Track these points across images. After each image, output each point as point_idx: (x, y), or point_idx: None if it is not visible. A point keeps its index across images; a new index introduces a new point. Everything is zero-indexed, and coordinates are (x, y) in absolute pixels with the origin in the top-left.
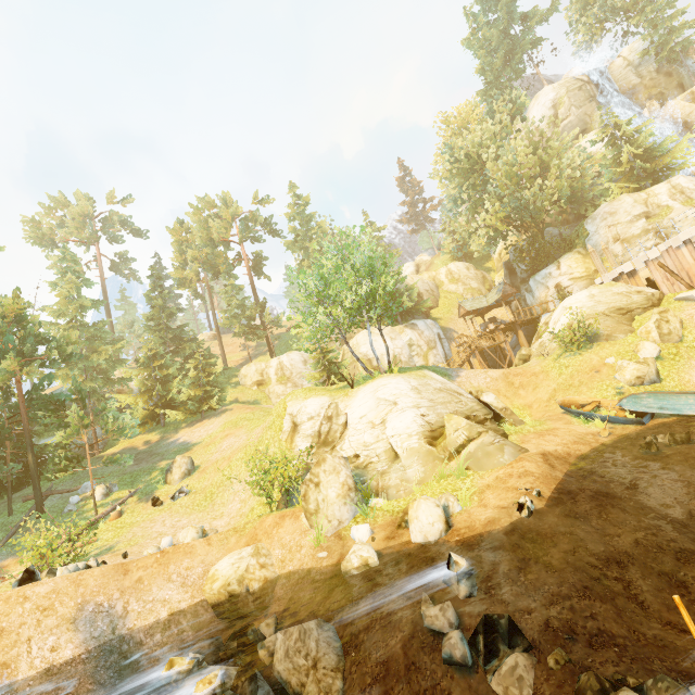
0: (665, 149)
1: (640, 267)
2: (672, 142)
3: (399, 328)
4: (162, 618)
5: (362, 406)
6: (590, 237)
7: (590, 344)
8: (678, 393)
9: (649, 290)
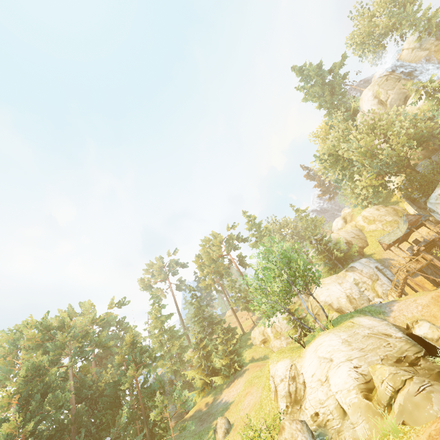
0: None
1: None
2: None
3: (341, 274)
4: None
5: (310, 365)
6: None
7: None
8: None
9: None
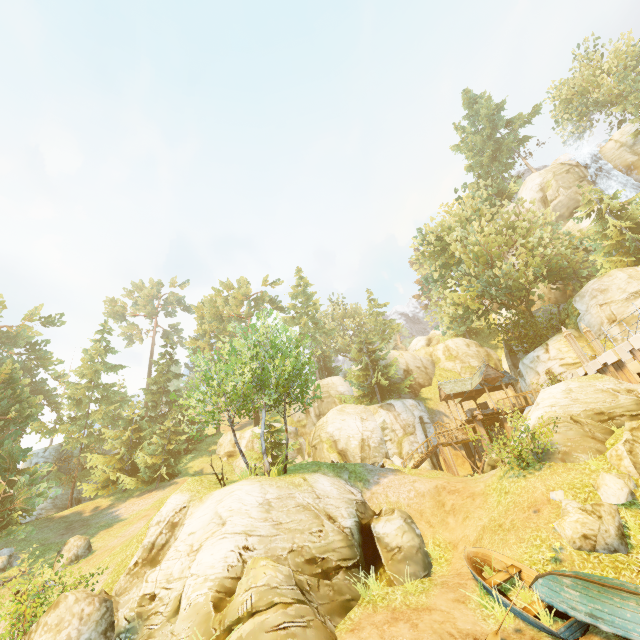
0: None
1: (626, 358)
2: None
3: (373, 407)
4: None
5: (199, 518)
6: (581, 316)
7: (540, 463)
8: (625, 591)
9: None
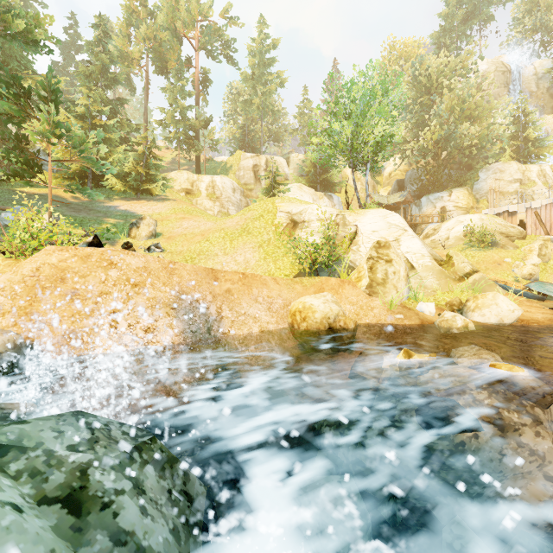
0: (543, 143)
1: (521, 211)
2: (549, 141)
3: (320, 194)
4: (254, 333)
5: (372, 224)
6: (479, 182)
7: (490, 247)
8: None
9: (520, 228)
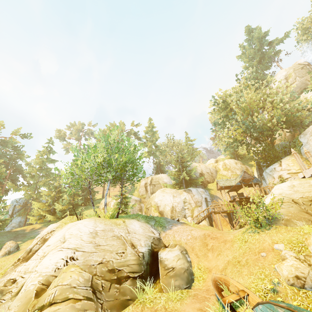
0: None
1: None
2: None
3: (180, 191)
4: None
5: (55, 237)
6: (303, 146)
7: (269, 225)
8: None
9: None
